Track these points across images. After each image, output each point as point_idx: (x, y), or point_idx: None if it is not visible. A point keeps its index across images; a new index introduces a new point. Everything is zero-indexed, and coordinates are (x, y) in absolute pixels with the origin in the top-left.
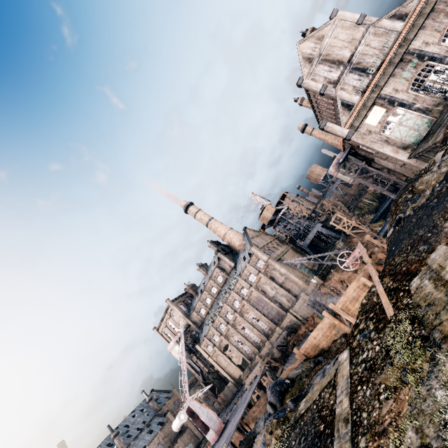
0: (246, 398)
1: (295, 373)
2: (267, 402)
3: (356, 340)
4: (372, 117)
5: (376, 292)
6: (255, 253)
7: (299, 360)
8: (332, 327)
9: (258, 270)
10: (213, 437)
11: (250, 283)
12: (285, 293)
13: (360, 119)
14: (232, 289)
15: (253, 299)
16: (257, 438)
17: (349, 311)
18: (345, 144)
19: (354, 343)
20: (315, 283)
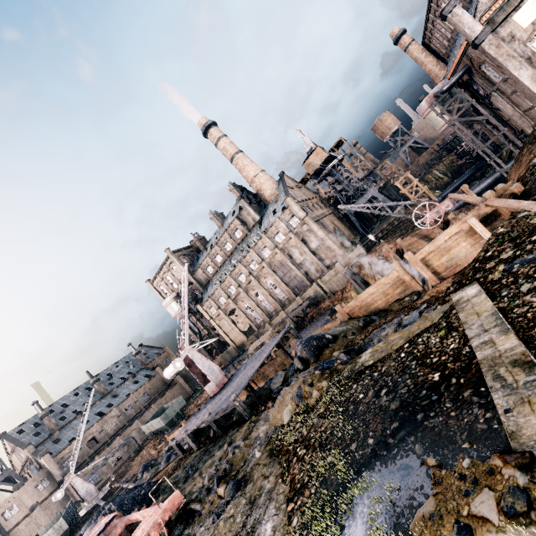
0: (262, 354)
1: (338, 330)
2: (296, 357)
3: (498, 271)
4: (527, 11)
5: (535, 215)
6: (290, 205)
7: (339, 320)
8: (398, 284)
9: (290, 229)
10: (213, 390)
11: (276, 244)
12: (316, 261)
13: (508, 9)
14: (252, 247)
15: (276, 263)
16: (284, 391)
17: (430, 265)
18: (462, 61)
19: (493, 275)
20: (356, 253)
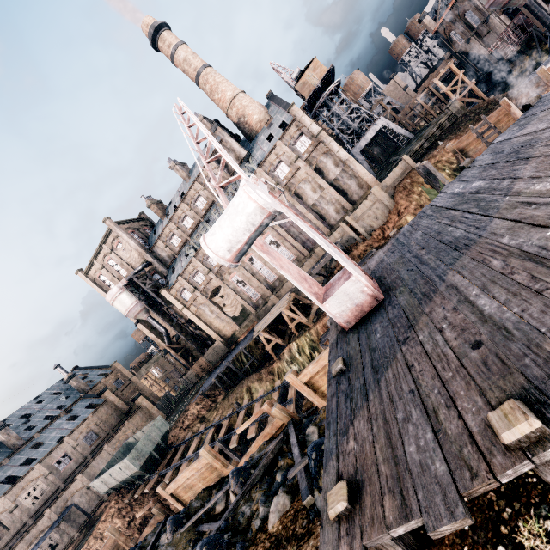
0: None
1: None
2: None
3: None
4: None
5: None
6: (298, 116)
7: None
8: None
9: (297, 154)
10: (360, 303)
11: (277, 180)
12: (337, 197)
13: None
14: None
15: None
16: None
17: None
18: None
19: None
20: (402, 168)
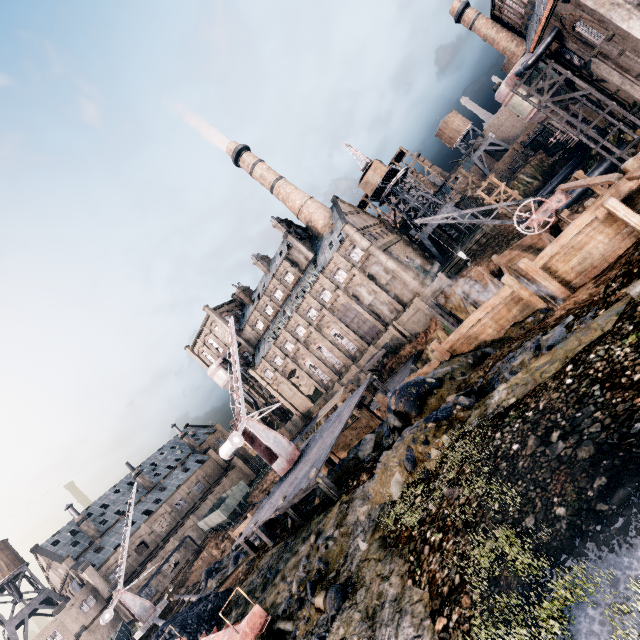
0: (342, 415)
1: (440, 372)
2: (390, 412)
3: None
4: None
5: None
6: (350, 235)
7: (437, 361)
8: (512, 303)
9: (352, 264)
10: (284, 468)
11: (337, 284)
12: (389, 300)
13: None
14: (308, 292)
15: (339, 307)
16: (385, 456)
17: (555, 273)
18: (548, 24)
19: None
20: (438, 283)
